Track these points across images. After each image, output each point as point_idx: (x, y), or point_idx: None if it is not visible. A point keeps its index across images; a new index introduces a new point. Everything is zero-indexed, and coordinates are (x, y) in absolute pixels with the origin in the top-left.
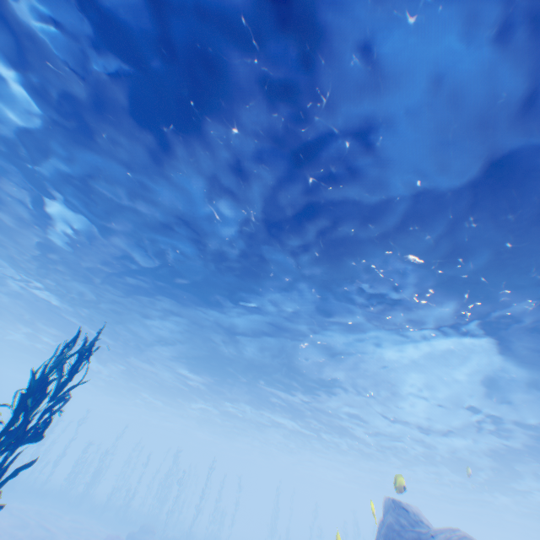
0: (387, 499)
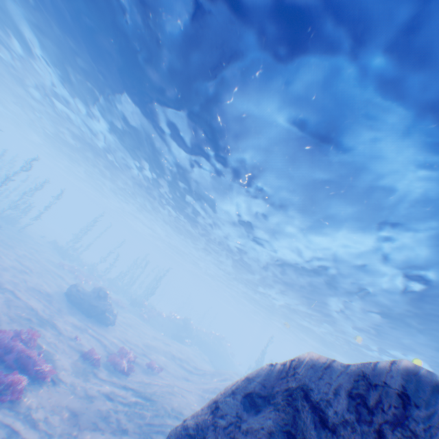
0: (429, 379)
